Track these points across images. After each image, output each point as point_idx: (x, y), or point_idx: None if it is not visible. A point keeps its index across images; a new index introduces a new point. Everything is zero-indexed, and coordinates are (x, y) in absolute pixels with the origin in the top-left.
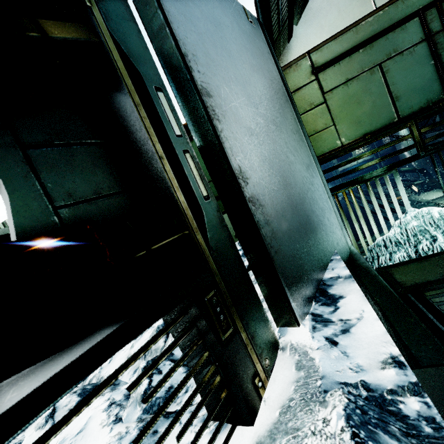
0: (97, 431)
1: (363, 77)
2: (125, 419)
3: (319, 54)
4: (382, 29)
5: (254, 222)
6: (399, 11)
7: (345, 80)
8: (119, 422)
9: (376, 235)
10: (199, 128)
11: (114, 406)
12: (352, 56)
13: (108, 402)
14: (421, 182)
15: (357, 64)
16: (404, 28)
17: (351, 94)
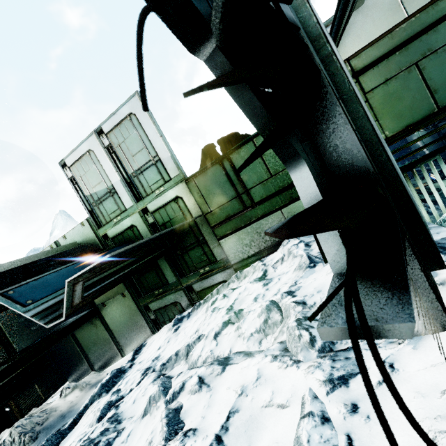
0: (280, 372)
1: (401, 76)
2: (305, 359)
3: (358, 60)
4: (415, 33)
5: (406, 190)
6: (429, 16)
7: (384, 80)
8: (301, 362)
9: (425, 217)
10: (357, 125)
11: (280, 357)
12: (389, 59)
13: (270, 356)
14: (439, 170)
15: (395, 65)
16: (436, 30)
17: (391, 91)
